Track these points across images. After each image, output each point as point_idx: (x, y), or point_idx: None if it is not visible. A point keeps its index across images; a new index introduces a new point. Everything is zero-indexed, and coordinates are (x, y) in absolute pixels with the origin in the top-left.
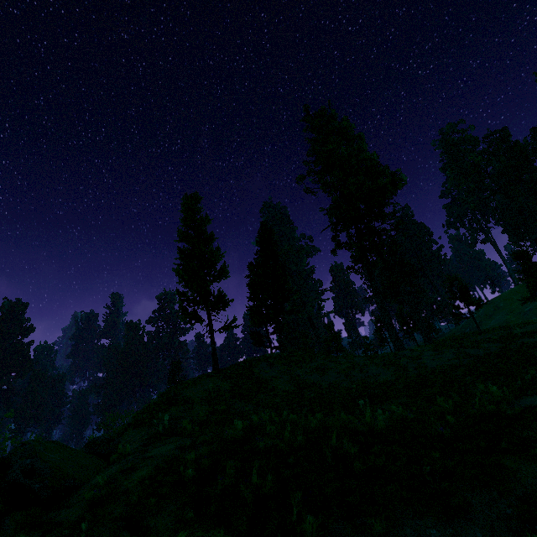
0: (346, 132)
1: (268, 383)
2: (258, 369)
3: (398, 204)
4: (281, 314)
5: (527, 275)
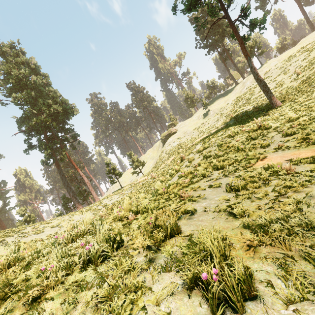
0: (35, 67)
1: None
2: None
3: (73, 125)
4: None
5: (133, 162)
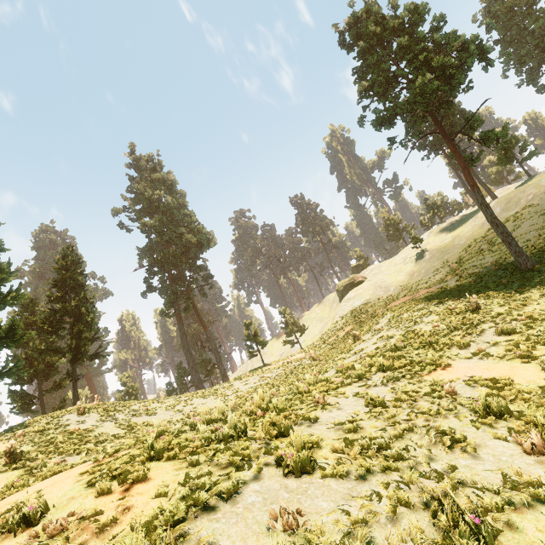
0: (172, 184)
1: (90, 432)
2: (66, 422)
3: (206, 259)
4: (82, 358)
5: (287, 325)
